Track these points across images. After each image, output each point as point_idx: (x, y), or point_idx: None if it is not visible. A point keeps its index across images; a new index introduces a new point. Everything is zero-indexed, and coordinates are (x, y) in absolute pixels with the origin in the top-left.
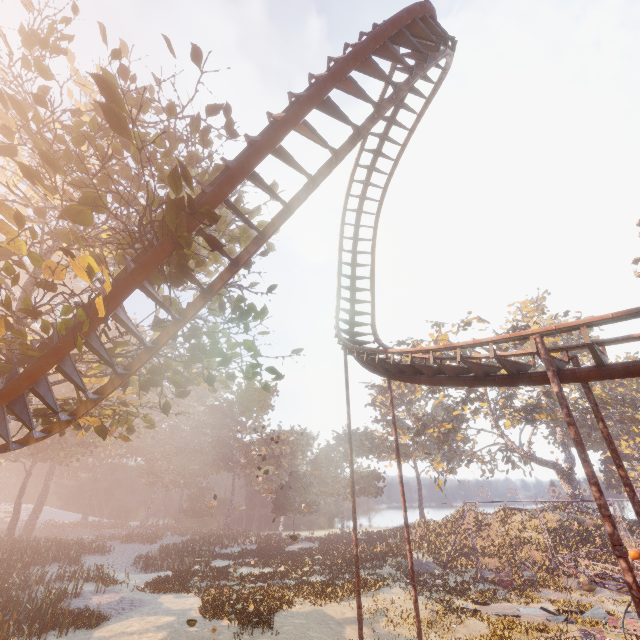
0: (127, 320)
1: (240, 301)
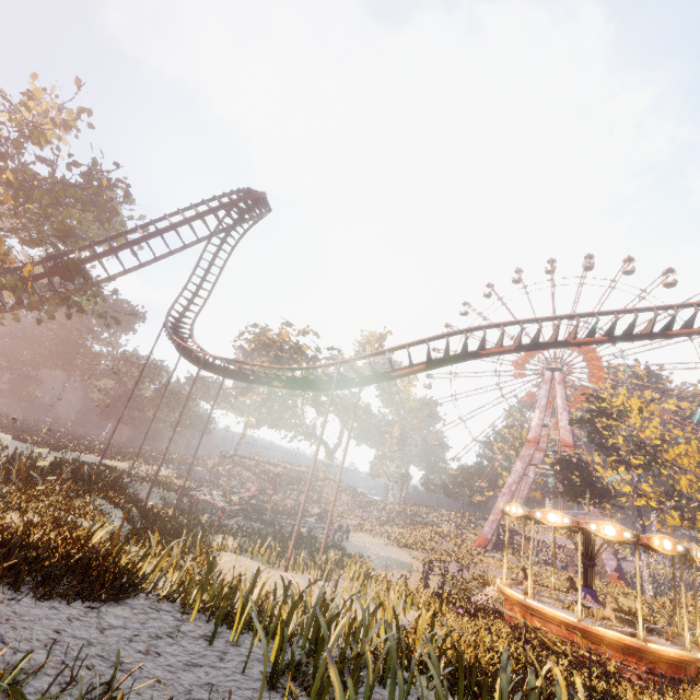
0: (37, 287)
1: (97, 292)
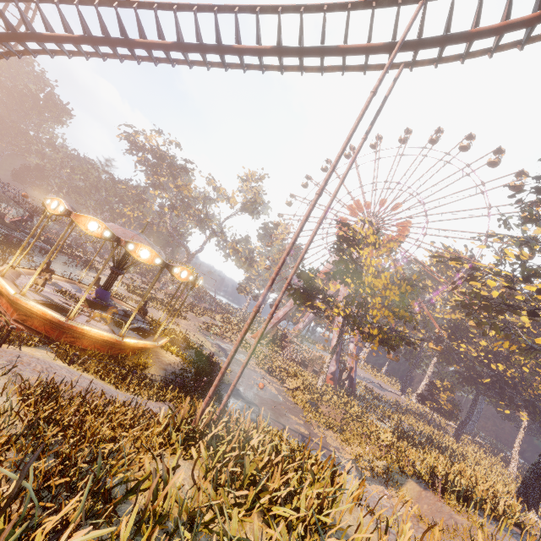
0: None
1: None
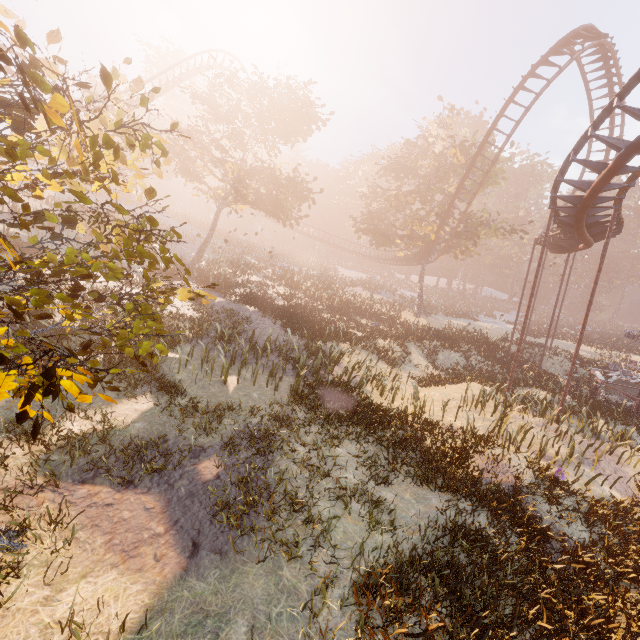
0: (441, 236)
1: (471, 223)
